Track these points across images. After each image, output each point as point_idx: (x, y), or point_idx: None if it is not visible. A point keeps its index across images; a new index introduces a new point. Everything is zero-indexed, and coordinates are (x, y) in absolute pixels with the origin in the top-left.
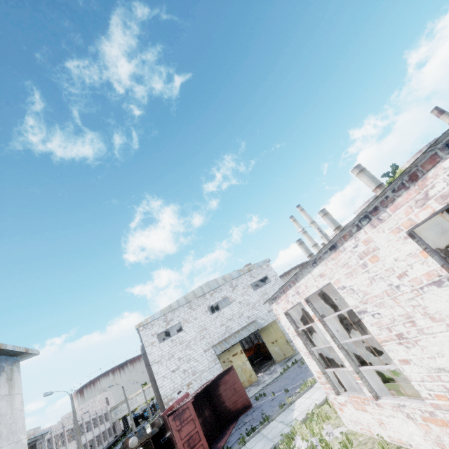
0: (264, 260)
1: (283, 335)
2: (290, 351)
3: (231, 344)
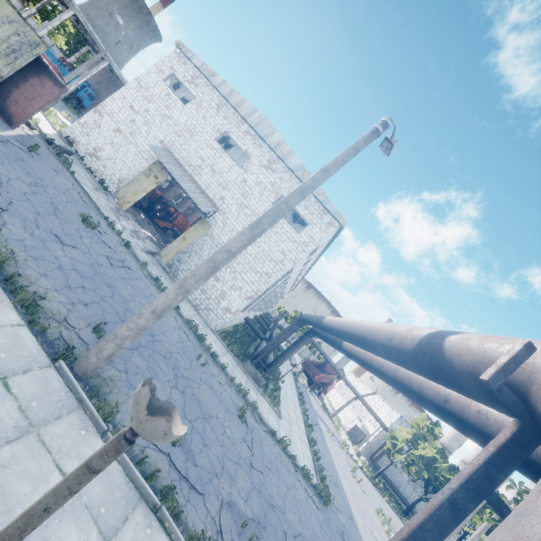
0: (339, 213)
1: (188, 244)
2: (166, 260)
3: (166, 164)
